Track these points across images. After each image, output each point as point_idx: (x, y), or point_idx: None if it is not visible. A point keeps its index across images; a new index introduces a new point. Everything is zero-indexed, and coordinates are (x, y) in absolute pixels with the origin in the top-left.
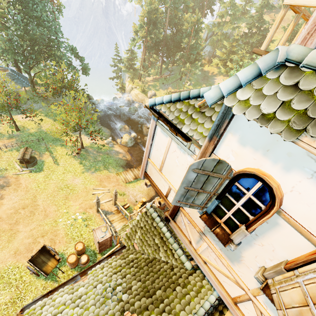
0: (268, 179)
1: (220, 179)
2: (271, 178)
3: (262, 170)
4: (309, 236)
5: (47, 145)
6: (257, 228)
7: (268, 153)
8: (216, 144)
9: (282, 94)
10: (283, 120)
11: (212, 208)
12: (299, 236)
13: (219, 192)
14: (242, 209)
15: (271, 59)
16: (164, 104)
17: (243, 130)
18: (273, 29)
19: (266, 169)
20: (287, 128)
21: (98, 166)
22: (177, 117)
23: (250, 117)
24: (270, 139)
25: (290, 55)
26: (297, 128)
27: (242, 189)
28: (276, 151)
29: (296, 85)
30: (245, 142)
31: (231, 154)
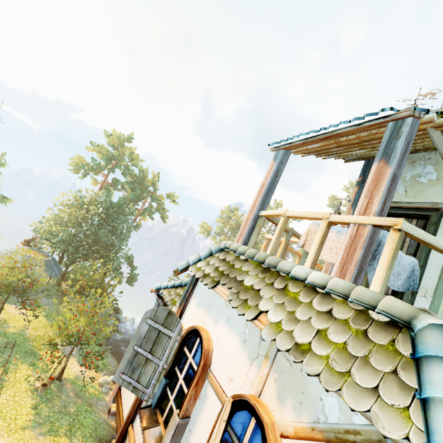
0: (202, 330)
1: (170, 339)
2: (206, 331)
3: (205, 327)
4: (223, 396)
5: (11, 357)
6: (192, 415)
7: (209, 309)
8: (182, 309)
9: (217, 263)
10: (212, 276)
11: (158, 395)
12: (218, 404)
13: (169, 362)
14: (182, 384)
15: (218, 245)
16: (168, 288)
17: (200, 293)
18: (261, 250)
19: (207, 326)
20: (212, 280)
21: (61, 423)
22: (173, 299)
23: (198, 276)
24: (211, 296)
25: (226, 244)
26: (217, 280)
27: (187, 353)
28: (213, 306)
29: (225, 258)
30: (199, 304)
31: (190, 318)
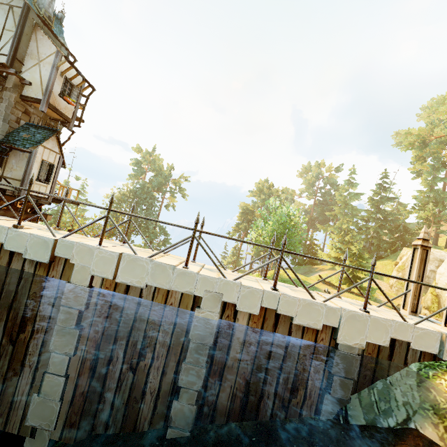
0: None
1: None
2: None
3: None
4: None
5: None
6: None
7: None
8: None
9: None
10: None
11: None
12: None
13: None
14: None
15: None
16: None
17: None
18: None
19: None
20: None
21: None
22: None
23: None
24: None
25: None
26: None
27: None
28: None
29: None
30: None
31: None
